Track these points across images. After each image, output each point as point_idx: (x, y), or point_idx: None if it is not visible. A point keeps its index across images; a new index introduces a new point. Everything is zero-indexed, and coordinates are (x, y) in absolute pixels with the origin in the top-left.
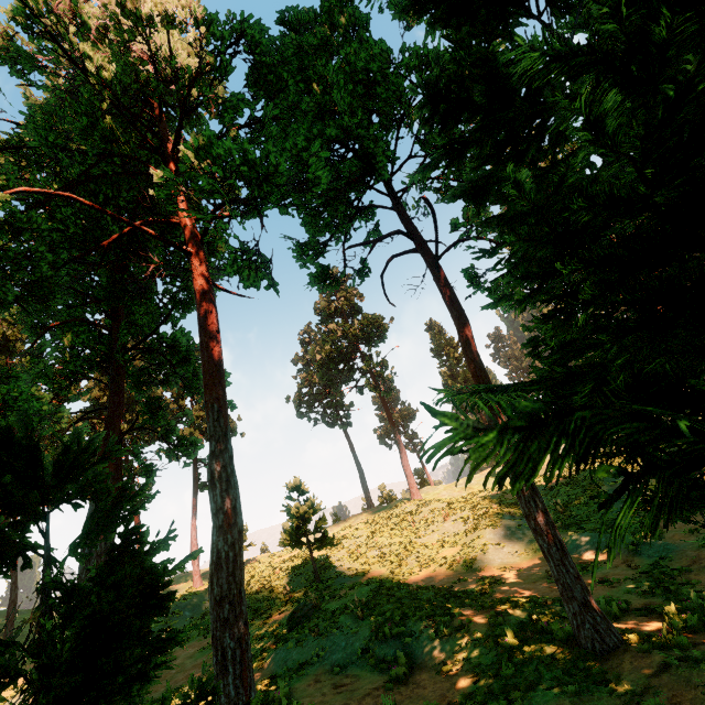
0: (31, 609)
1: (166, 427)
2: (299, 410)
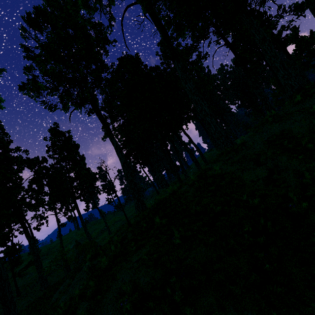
0: None
1: None
2: None
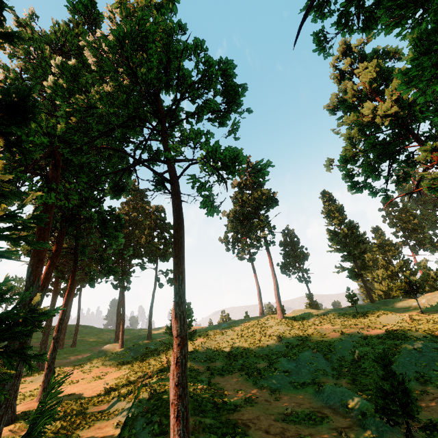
0: (96, 328)
1: (139, 252)
2: (227, 246)
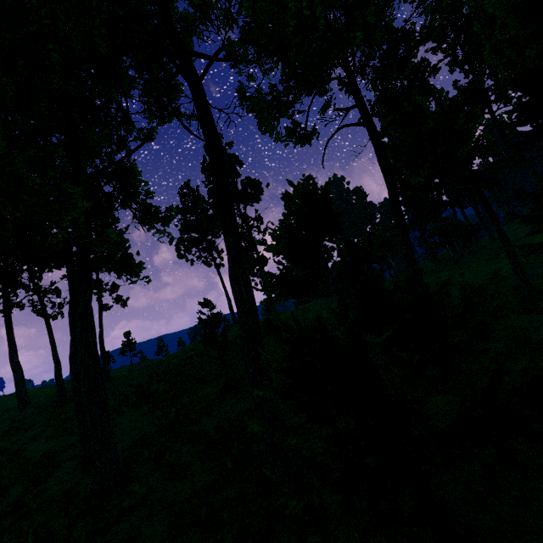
0: None
1: None
2: (179, 252)
